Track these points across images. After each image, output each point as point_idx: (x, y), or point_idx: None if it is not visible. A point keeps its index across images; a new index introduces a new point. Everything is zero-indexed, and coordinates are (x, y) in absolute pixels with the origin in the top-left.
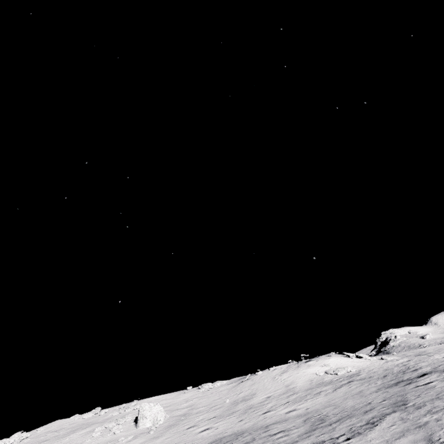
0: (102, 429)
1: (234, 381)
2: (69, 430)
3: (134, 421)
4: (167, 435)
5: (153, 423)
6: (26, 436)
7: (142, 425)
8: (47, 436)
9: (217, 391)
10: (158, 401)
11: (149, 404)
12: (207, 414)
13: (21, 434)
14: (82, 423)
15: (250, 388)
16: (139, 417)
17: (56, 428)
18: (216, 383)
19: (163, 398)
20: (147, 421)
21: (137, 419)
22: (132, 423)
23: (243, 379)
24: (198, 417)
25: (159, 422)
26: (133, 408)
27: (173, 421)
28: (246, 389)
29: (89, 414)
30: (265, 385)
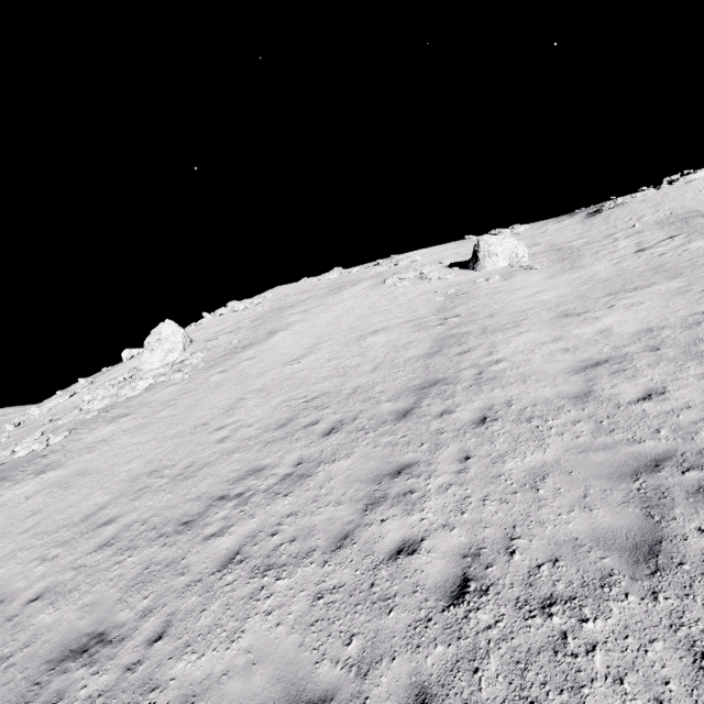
0: (397, 280)
1: (560, 219)
2: (326, 290)
3: (450, 268)
4: (599, 263)
5: (510, 262)
6: (258, 302)
7: (491, 266)
8: (295, 298)
9: (551, 230)
10: (438, 252)
11: (494, 237)
12: (630, 240)
13: (243, 302)
14: (336, 283)
15: (661, 210)
16: (480, 257)
17: (295, 291)
18: (518, 227)
19: (440, 250)
20: (499, 260)
21: (471, 261)
22: (454, 269)
23: (580, 214)
24: (614, 245)
25: (523, 259)
26: (411, 261)
27: (550, 256)
28: (650, 212)
29: (332, 275)
30: (700, 200)
